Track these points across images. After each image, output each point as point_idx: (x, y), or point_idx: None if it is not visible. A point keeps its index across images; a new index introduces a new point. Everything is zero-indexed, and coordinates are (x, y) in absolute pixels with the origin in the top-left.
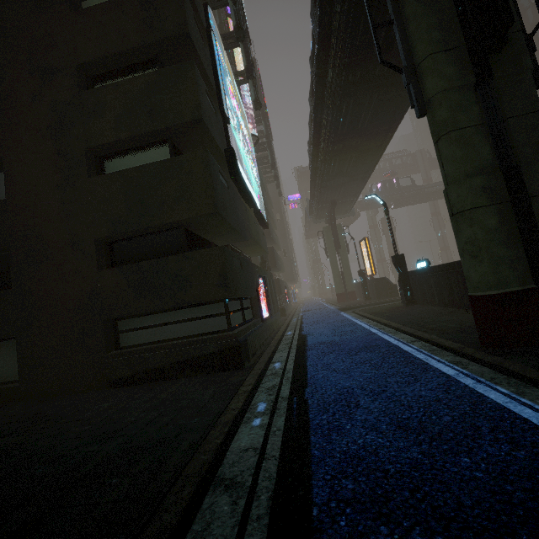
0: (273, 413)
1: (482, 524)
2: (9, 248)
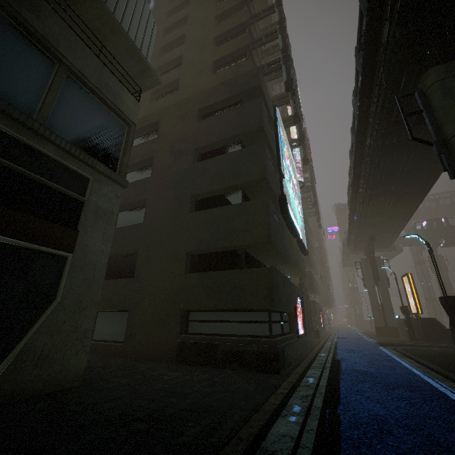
0: (307, 416)
1: None
2: (138, 252)
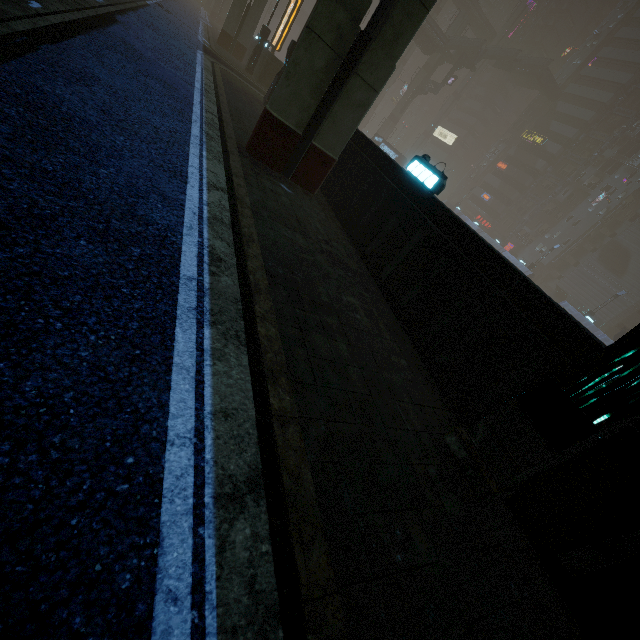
0: None
1: (89, 143)
2: None
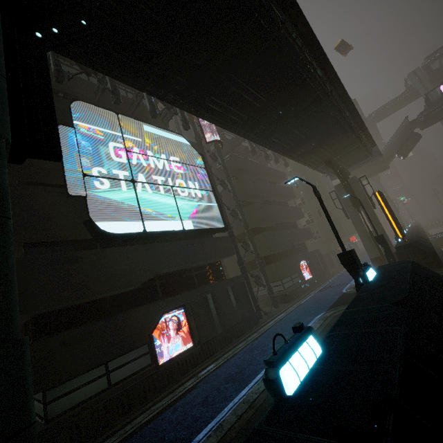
0: None
1: None
2: None
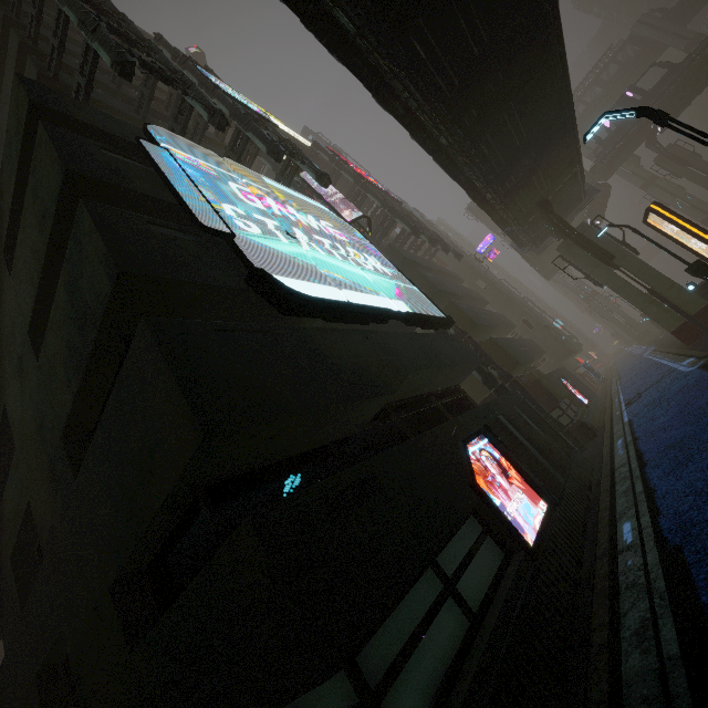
0: None
1: None
2: (64, 639)
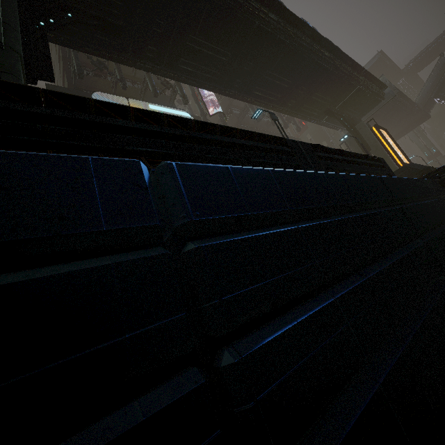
0: None
1: None
2: None
